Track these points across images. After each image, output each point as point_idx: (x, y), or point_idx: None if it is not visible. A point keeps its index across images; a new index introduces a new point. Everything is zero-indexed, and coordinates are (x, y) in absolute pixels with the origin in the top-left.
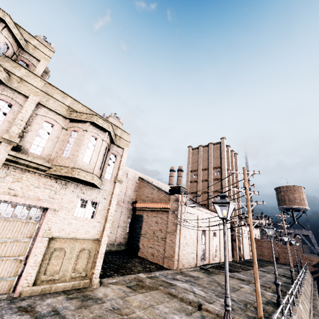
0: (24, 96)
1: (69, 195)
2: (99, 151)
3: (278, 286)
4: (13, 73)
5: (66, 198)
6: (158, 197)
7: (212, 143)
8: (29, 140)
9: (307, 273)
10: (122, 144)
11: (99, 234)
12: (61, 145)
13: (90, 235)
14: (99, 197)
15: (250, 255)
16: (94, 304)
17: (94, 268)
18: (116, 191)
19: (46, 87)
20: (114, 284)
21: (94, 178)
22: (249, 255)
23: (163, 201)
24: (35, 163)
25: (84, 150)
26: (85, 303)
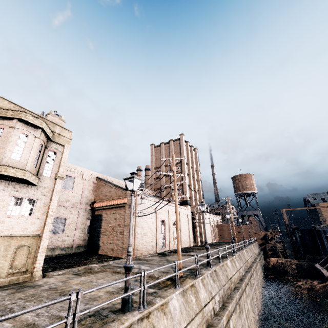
0: None
1: None
2: (31, 148)
3: (207, 249)
4: None
5: None
6: (116, 194)
7: (172, 139)
8: None
9: (252, 244)
10: (62, 141)
11: (40, 230)
12: None
13: (29, 232)
14: (37, 194)
15: (213, 239)
16: (31, 289)
17: (35, 262)
18: (58, 187)
19: None
20: (59, 275)
21: (27, 174)
22: (212, 239)
23: (120, 197)
24: None
25: (13, 147)
26: (20, 290)
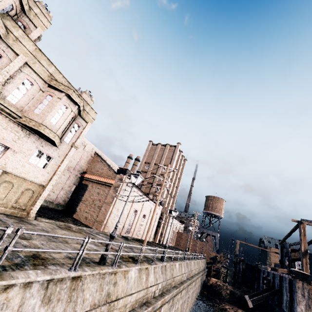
0: (15, 53)
1: (29, 144)
2: (66, 118)
3: (165, 247)
4: (12, 32)
5: (27, 145)
6: (106, 173)
7: (169, 144)
8: (9, 89)
9: (201, 260)
10: (87, 119)
11: (45, 182)
12: (35, 103)
13: (38, 180)
14: (54, 153)
15: (169, 243)
16: (29, 224)
17: (33, 205)
18: (71, 154)
19: (36, 52)
20: (46, 222)
21: (56, 137)
22: (169, 242)
23: (109, 177)
24: (9, 109)
25: (54, 113)
26: (22, 222)
